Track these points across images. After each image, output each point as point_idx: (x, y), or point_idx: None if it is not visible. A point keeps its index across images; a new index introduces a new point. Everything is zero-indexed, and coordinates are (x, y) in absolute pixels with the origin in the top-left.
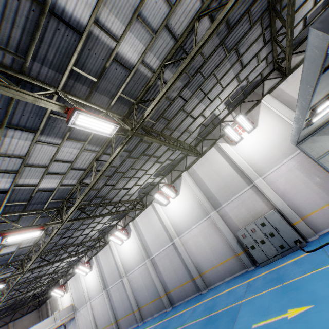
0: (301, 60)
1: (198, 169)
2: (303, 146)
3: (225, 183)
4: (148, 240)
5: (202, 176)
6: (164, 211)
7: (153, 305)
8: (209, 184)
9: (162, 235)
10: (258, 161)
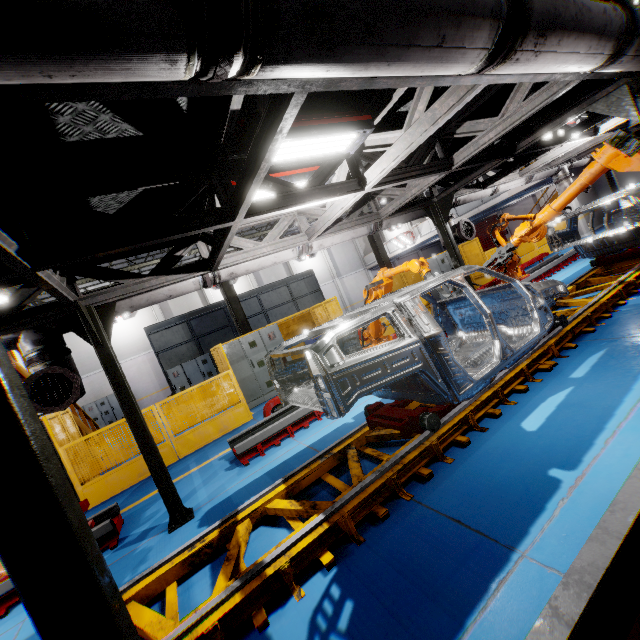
0: None
1: None
2: None
3: (80, 361)
4: None
5: None
6: None
7: None
8: None
9: None
10: (123, 347)
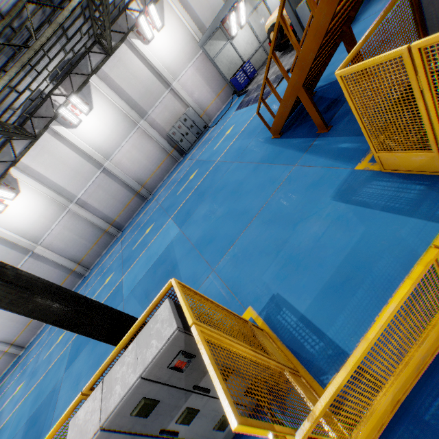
0: None
1: (112, 73)
2: (206, 47)
3: (147, 89)
4: (62, 182)
5: (118, 81)
6: (76, 135)
7: (98, 246)
8: (130, 91)
9: (84, 166)
10: (171, 64)
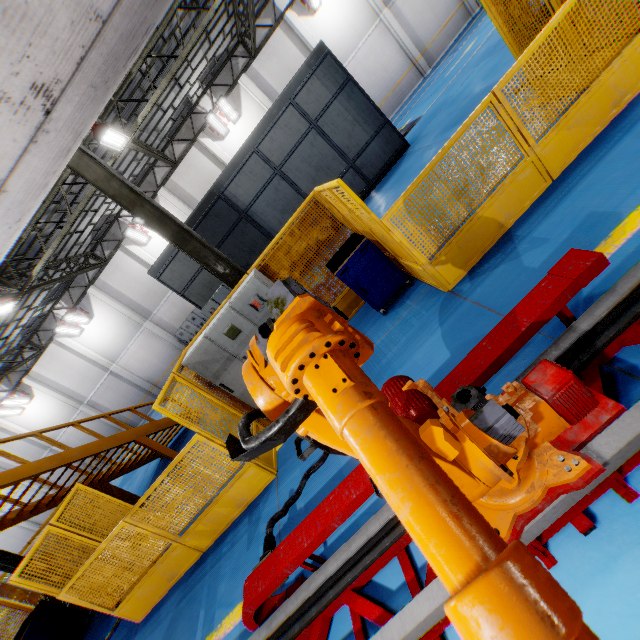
0: (184, 151)
1: (110, 280)
2: None
3: (149, 290)
4: (72, 386)
5: (118, 287)
6: (81, 343)
7: None
8: (131, 294)
9: (91, 370)
10: None
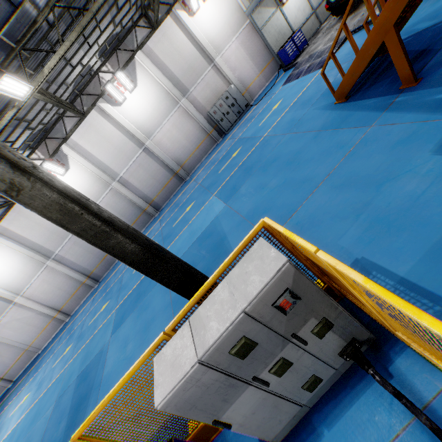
0: None
1: (156, 48)
2: (254, 17)
3: (190, 65)
4: (107, 160)
5: (162, 57)
6: (121, 113)
7: (137, 225)
8: (173, 67)
9: (126, 145)
10: (215, 38)
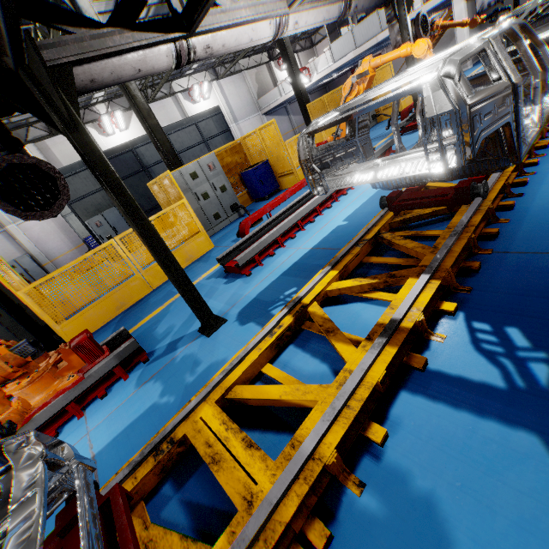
0: None
1: None
2: None
3: None
4: None
5: None
6: None
7: None
8: None
9: None
10: None
